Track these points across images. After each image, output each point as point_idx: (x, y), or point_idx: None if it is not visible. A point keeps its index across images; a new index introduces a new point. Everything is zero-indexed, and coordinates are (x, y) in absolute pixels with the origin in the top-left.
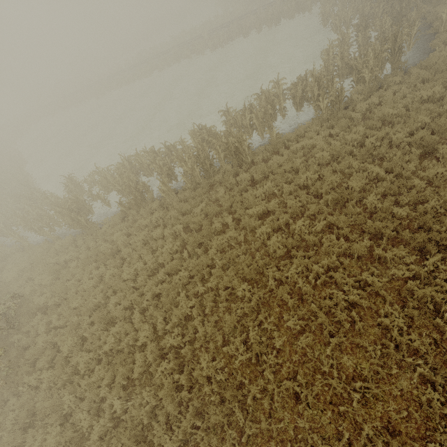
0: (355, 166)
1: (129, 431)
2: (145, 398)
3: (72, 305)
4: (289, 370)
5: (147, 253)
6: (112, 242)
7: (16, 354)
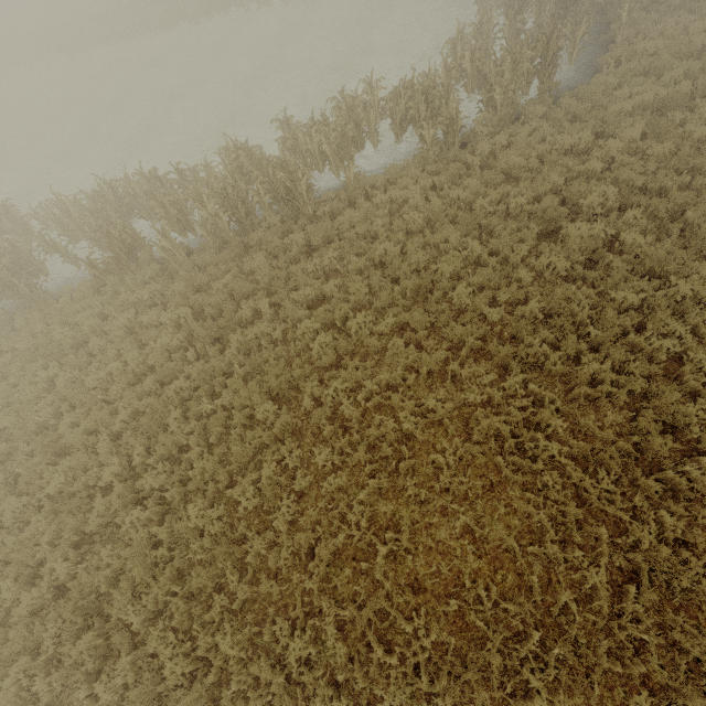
0: (454, 240)
1: (76, 603)
2: (104, 559)
3: None
4: (310, 520)
5: (130, 349)
6: (75, 327)
7: None
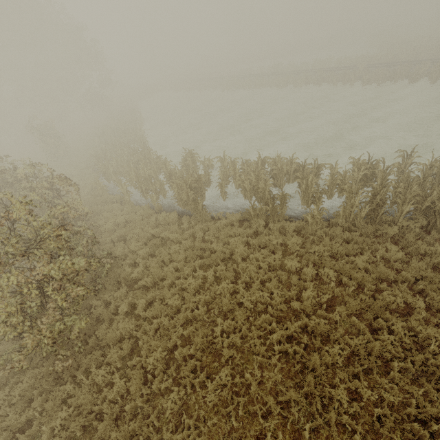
0: None
1: None
2: None
3: (168, 301)
4: None
5: (274, 284)
6: (226, 245)
7: (89, 324)
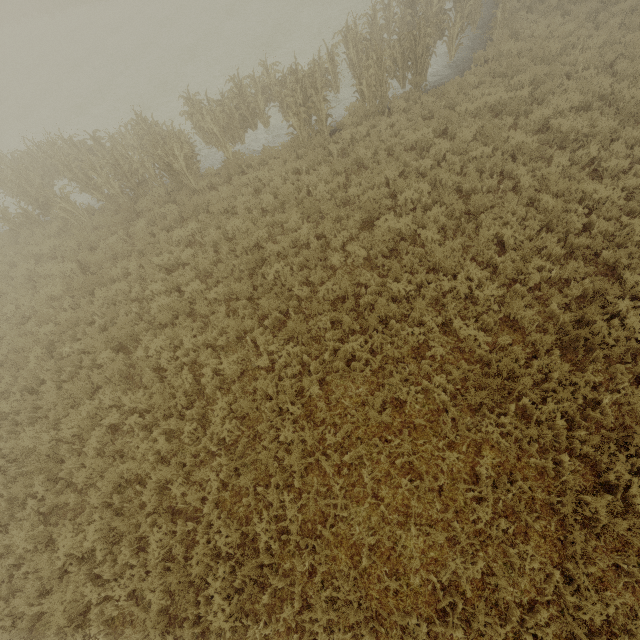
0: (294, 222)
1: None
2: None
3: None
4: (117, 449)
5: (25, 295)
6: None
7: None
